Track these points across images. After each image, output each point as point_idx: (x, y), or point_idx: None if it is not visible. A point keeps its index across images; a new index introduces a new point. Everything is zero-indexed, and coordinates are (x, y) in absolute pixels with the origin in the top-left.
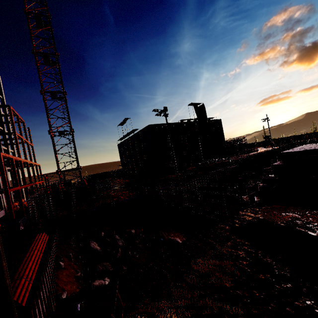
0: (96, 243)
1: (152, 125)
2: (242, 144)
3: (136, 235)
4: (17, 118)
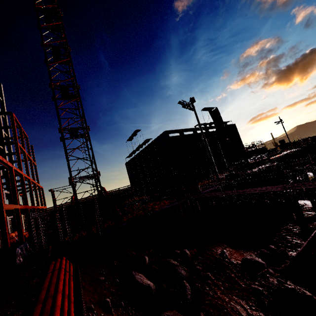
0: (142, 275)
1: (168, 131)
2: (261, 148)
3: (190, 258)
4: (19, 129)
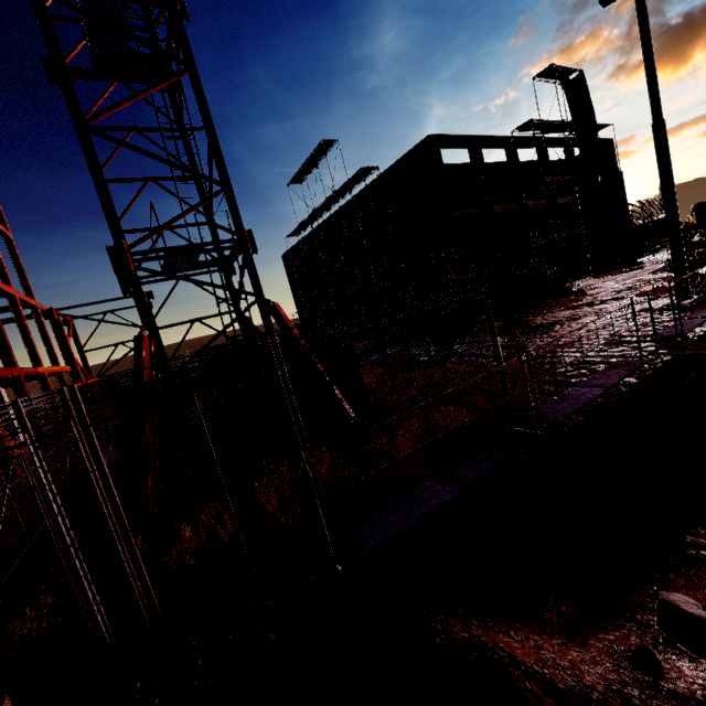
0: None
1: (438, 138)
2: (660, 221)
3: None
4: None
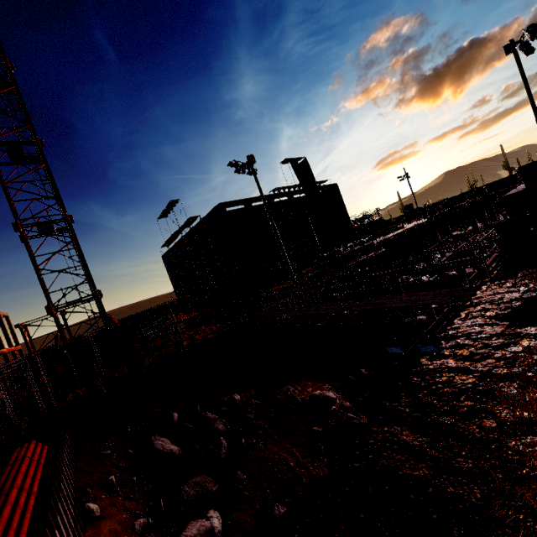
0: (166, 439)
1: (224, 204)
2: (376, 221)
3: (243, 404)
4: None
